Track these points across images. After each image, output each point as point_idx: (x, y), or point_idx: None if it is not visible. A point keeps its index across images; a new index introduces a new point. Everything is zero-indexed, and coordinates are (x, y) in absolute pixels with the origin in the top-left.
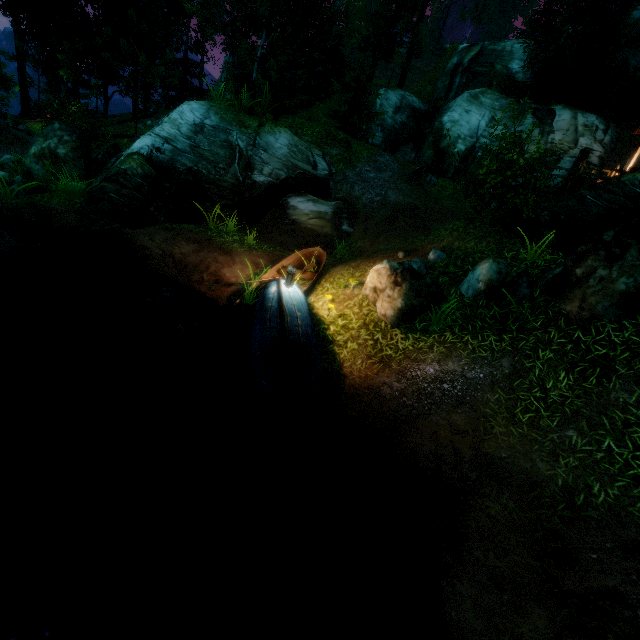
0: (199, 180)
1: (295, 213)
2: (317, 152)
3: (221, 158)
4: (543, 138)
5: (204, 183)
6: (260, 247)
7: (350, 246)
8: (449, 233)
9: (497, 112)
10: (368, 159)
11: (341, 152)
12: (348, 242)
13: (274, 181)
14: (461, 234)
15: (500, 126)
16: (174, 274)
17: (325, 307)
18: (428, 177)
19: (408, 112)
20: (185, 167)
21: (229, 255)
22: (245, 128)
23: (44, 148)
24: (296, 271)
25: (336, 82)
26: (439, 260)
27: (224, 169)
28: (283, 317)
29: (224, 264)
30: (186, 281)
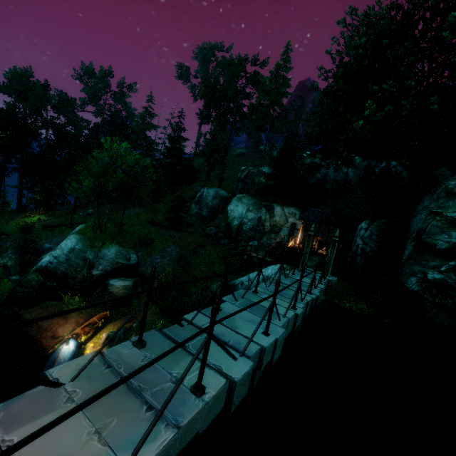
0: (66, 277)
1: (112, 287)
2: (132, 252)
3: (79, 264)
4: (271, 219)
5: (68, 279)
6: (86, 310)
7: (140, 300)
8: (153, 308)
9: (250, 206)
10: (160, 251)
11: (147, 249)
12: (140, 298)
13: (104, 273)
14: (154, 310)
15: (252, 213)
16: (35, 334)
17: (89, 350)
18: (200, 250)
19: (219, 198)
20: (61, 271)
21: (66, 319)
22: (94, 248)
23: (1, 263)
24: (89, 328)
25: (168, 198)
26: (136, 326)
27: (79, 270)
28: (53, 364)
29: (61, 325)
30: (38, 337)
